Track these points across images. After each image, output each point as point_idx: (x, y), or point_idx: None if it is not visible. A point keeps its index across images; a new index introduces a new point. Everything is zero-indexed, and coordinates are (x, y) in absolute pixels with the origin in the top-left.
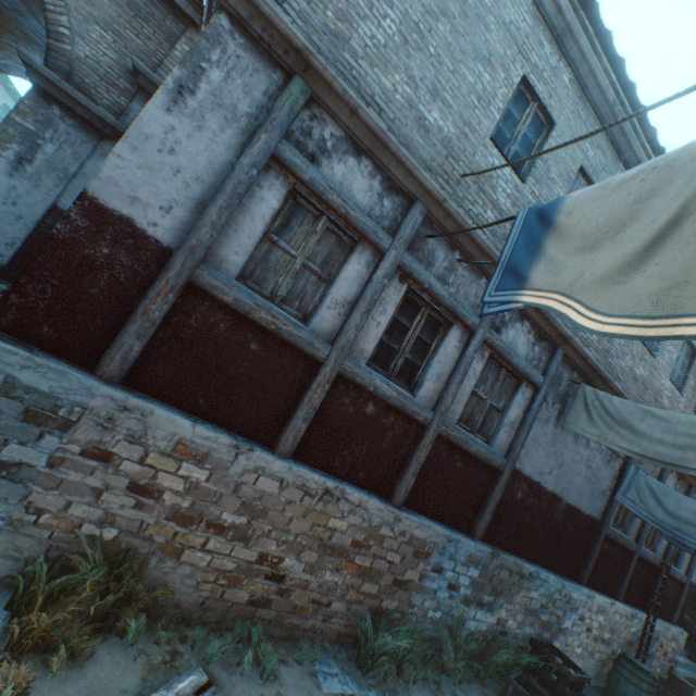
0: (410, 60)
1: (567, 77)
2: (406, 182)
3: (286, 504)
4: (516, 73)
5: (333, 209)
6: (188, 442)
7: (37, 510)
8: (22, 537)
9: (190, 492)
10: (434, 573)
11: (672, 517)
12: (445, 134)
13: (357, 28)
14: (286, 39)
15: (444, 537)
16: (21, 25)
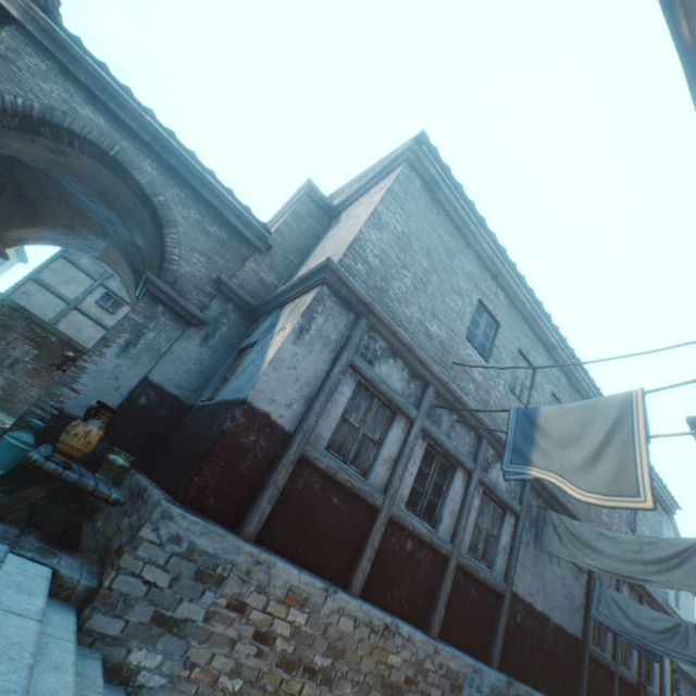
0: (419, 298)
1: (502, 296)
2: (423, 372)
3: (358, 642)
4: (475, 298)
5: (383, 394)
6: (295, 588)
7: (191, 664)
8: (177, 694)
9: (294, 636)
10: None
11: (637, 625)
12: (441, 338)
13: (391, 284)
14: (359, 298)
15: (471, 667)
16: (105, 228)
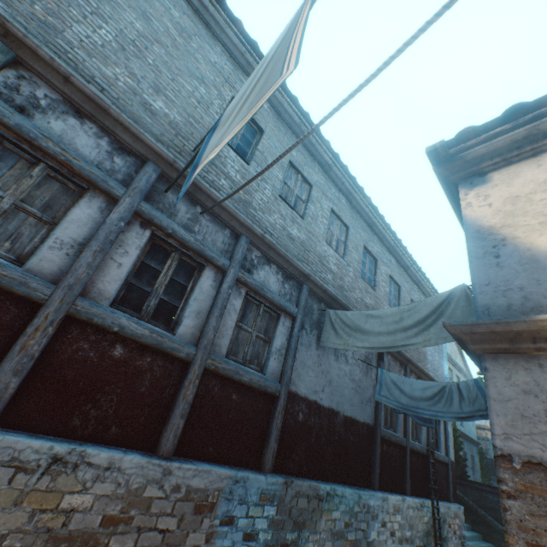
0: (130, 62)
1: (266, 105)
2: (135, 145)
3: None
4: (226, 93)
5: (50, 155)
6: None
7: None
8: None
9: None
10: (225, 527)
11: (411, 398)
12: (172, 119)
13: (71, 26)
14: None
15: (229, 479)
16: None
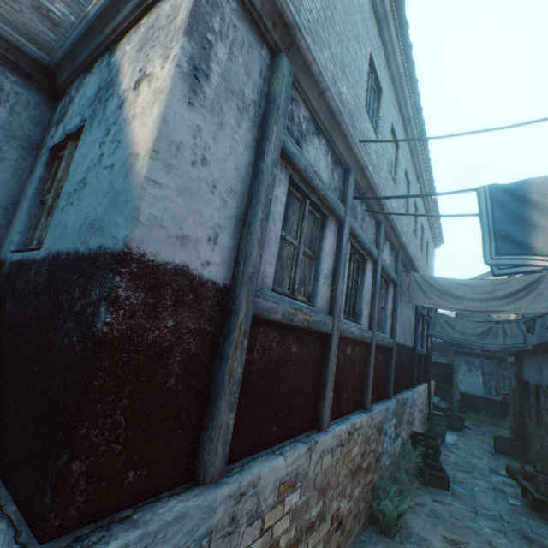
0: (329, 37)
1: (382, 54)
2: (345, 154)
3: (335, 464)
4: (367, 50)
5: (317, 192)
6: (284, 477)
7: None
8: None
9: (293, 519)
10: (385, 437)
11: (462, 334)
12: (350, 106)
13: None
14: (277, 10)
15: (385, 411)
16: None
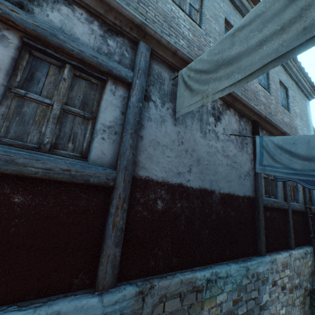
0: None
1: None
2: None
3: None
4: None
5: None
6: None
7: None
8: None
9: None
10: None
11: (311, 160)
12: None
13: None
14: None
15: None
16: None
